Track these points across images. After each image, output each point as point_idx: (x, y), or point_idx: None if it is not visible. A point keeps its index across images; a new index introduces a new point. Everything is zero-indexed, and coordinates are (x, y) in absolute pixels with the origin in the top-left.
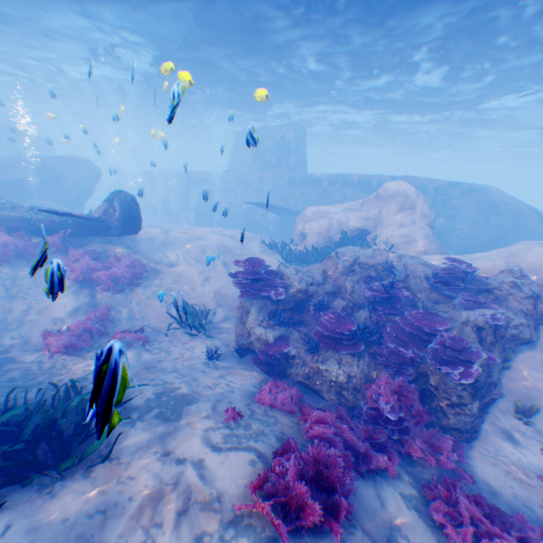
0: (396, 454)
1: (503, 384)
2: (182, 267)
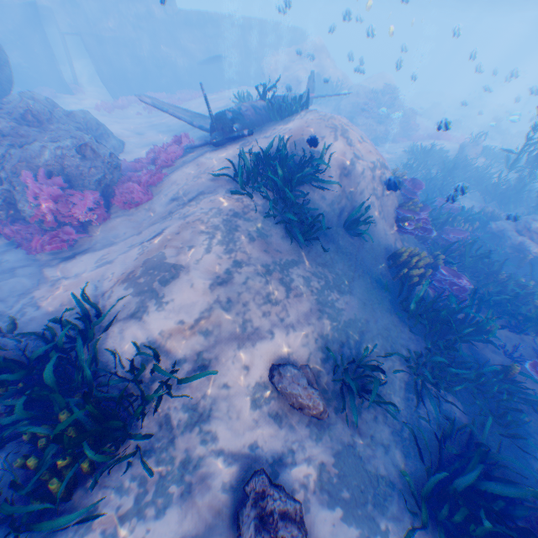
0: None
1: None
2: None
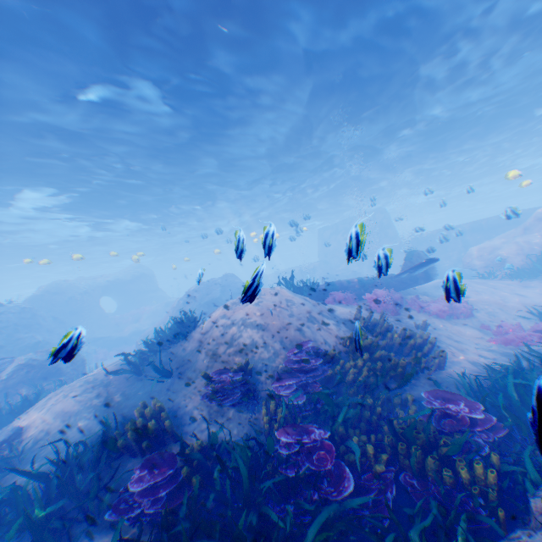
0: None
1: None
2: (472, 296)
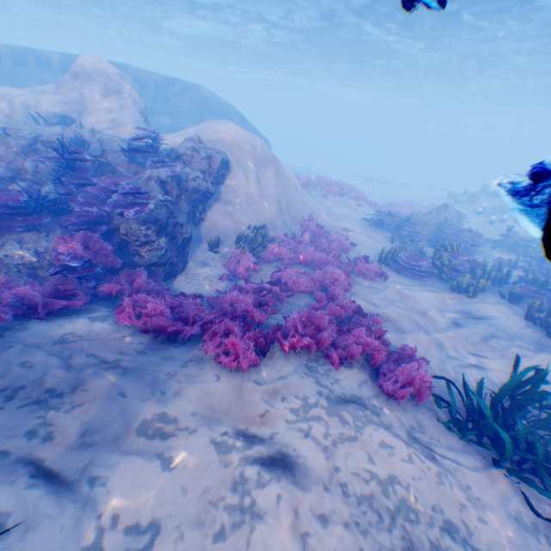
0: (101, 300)
1: (204, 233)
2: None
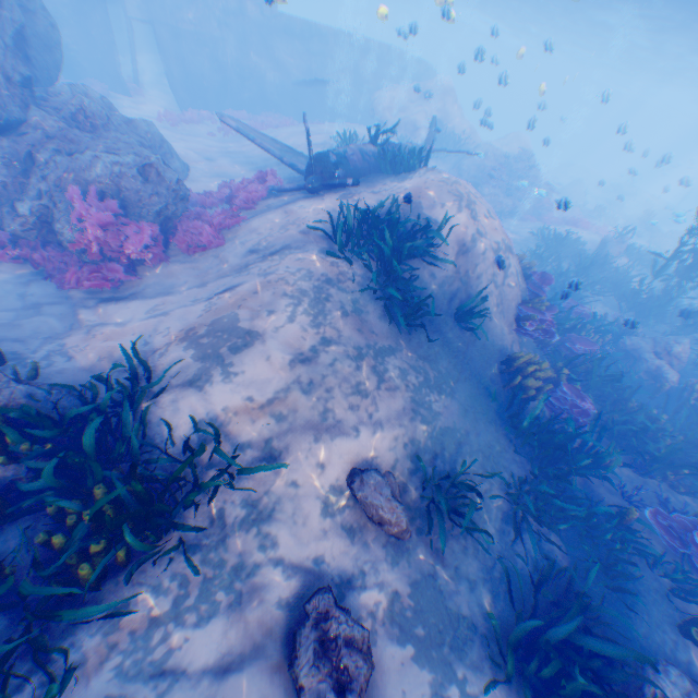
0: None
1: None
2: None
